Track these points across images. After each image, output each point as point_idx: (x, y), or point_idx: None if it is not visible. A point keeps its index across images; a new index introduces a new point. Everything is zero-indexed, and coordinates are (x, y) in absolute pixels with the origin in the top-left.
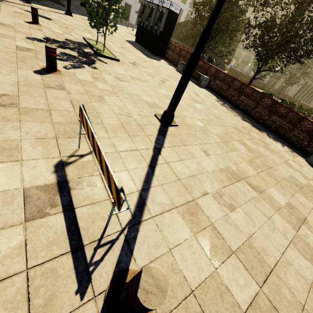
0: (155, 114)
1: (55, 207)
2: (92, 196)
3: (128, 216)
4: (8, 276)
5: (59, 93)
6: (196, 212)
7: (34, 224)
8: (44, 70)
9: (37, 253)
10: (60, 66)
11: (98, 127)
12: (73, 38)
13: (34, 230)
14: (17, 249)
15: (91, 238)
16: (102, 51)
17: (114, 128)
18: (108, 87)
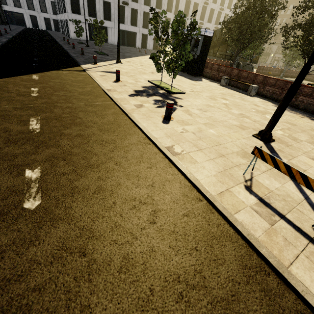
0: (253, 135)
1: (275, 216)
2: (284, 206)
3: None
4: (297, 256)
5: (190, 135)
6: None
7: (277, 227)
8: (165, 119)
9: (295, 243)
10: None
11: (235, 156)
12: (144, 84)
13: (280, 230)
14: (285, 241)
15: (311, 233)
16: (169, 89)
17: (243, 154)
18: (204, 120)
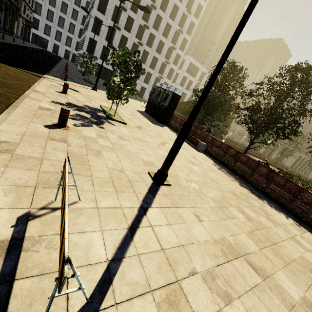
0: (149, 172)
1: None
2: (46, 263)
3: (82, 300)
4: None
5: (59, 144)
6: (178, 301)
7: None
8: (55, 125)
9: None
10: (71, 123)
11: (85, 180)
12: (91, 105)
13: None
14: None
15: None
16: (113, 116)
17: (101, 182)
18: (109, 143)
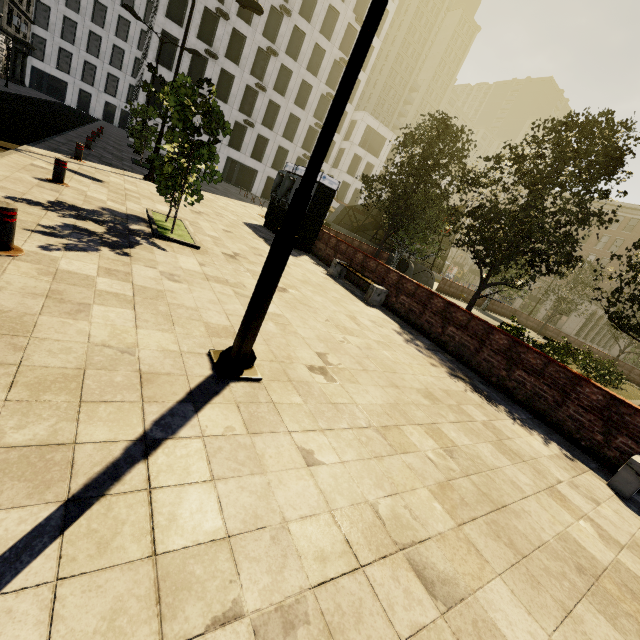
0: (210, 351)
1: None
2: None
3: None
4: None
5: None
6: None
7: None
8: None
9: None
10: (35, 244)
11: None
12: (123, 208)
13: None
14: None
15: None
16: (170, 231)
17: (45, 379)
18: (126, 288)
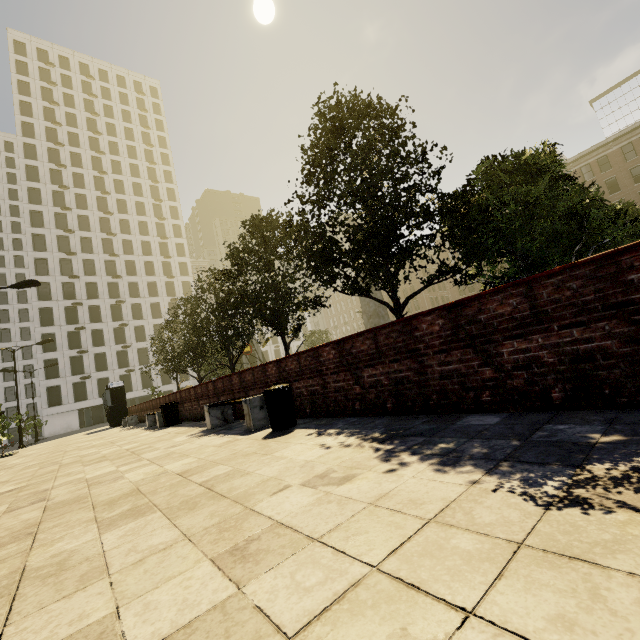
0: None
1: None
2: None
3: None
4: None
5: None
6: None
7: None
8: None
9: None
10: None
11: None
12: None
13: None
14: None
15: None
16: None
17: None
18: None
